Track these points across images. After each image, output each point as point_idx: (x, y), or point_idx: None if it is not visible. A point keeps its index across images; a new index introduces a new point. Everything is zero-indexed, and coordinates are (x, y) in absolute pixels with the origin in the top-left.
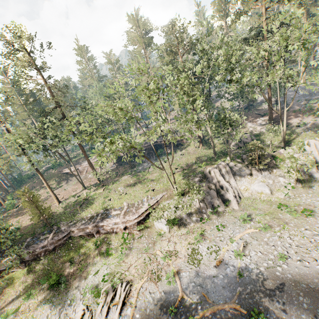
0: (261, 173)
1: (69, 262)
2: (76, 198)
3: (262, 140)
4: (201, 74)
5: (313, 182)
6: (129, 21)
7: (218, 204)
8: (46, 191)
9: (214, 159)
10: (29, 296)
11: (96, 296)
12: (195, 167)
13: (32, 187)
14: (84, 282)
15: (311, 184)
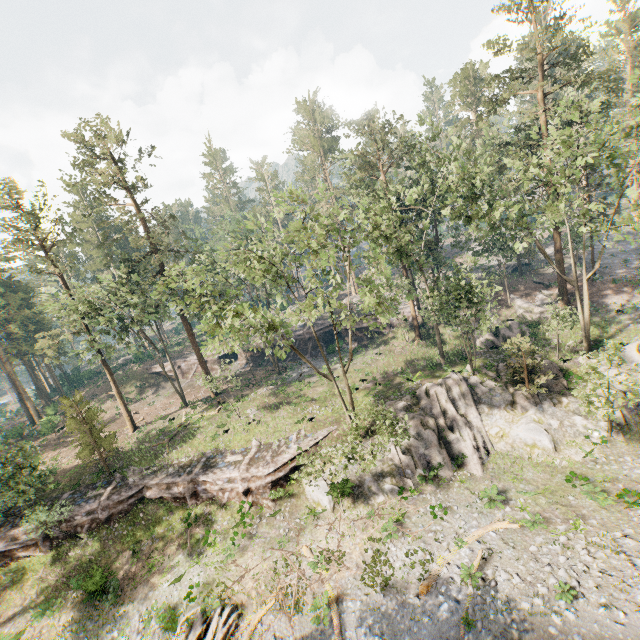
0: (536, 404)
1: (130, 551)
2: (166, 422)
3: (543, 335)
4: (417, 204)
5: None
6: (299, 111)
7: (440, 460)
8: (115, 405)
9: (439, 368)
10: (45, 610)
11: (168, 628)
12: (400, 381)
13: (92, 394)
14: (152, 597)
15: None
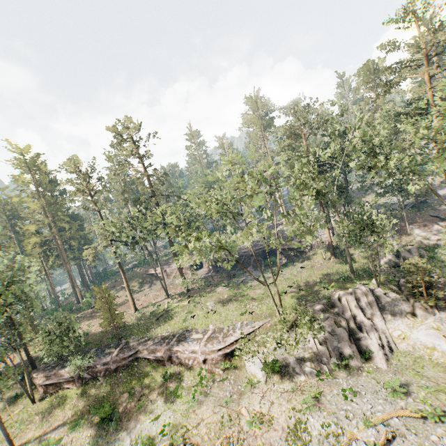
0: (434, 314)
1: (128, 393)
2: (155, 307)
3: (439, 258)
4: (329, 160)
5: None
6: (247, 103)
7: (350, 353)
8: (125, 294)
9: (350, 280)
10: (75, 426)
11: None
12: (318, 288)
13: (112, 286)
14: (139, 428)
15: None
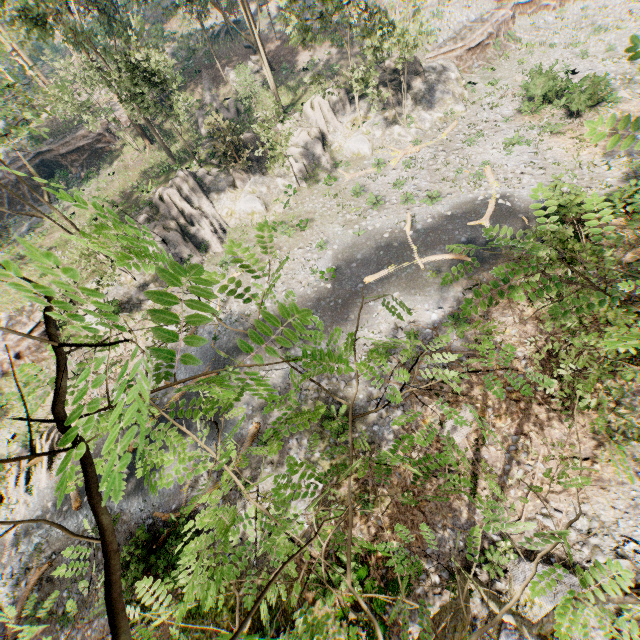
0: (250, 178)
1: None
2: None
3: (253, 110)
4: None
5: (321, 175)
6: None
7: (189, 253)
8: None
9: (172, 170)
10: None
11: None
12: (137, 196)
13: None
14: None
15: (319, 179)
